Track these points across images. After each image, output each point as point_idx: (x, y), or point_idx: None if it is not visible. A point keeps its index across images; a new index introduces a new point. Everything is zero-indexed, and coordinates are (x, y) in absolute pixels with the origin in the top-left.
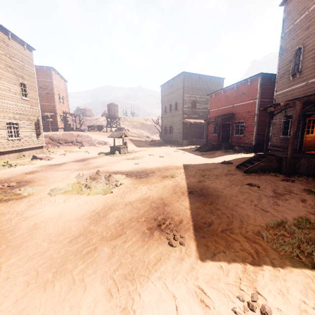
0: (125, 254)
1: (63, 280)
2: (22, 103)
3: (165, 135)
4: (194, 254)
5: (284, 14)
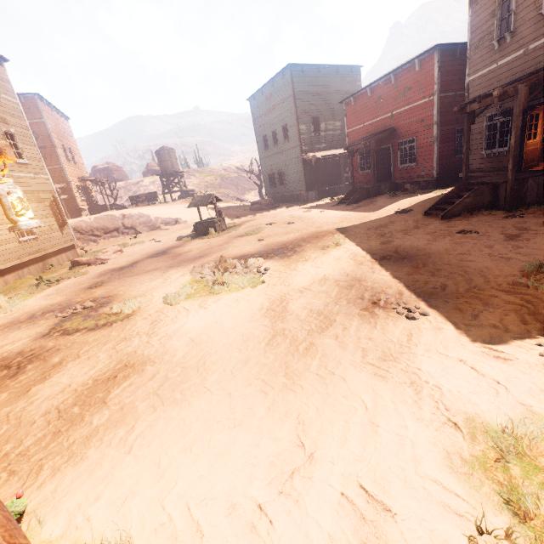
0: (359, 340)
1: (306, 379)
2: (20, 171)
3: (272, 190)
4: (450, 320)
5: None
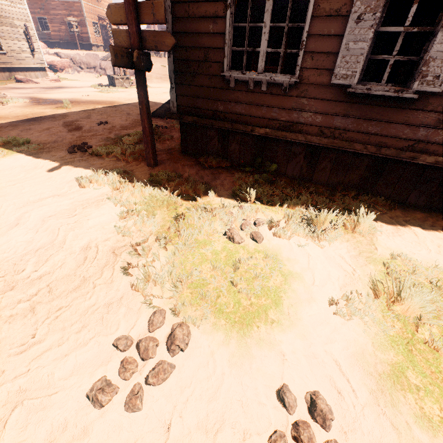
0: None
1: None
2: None
3: None
4: None
5: None
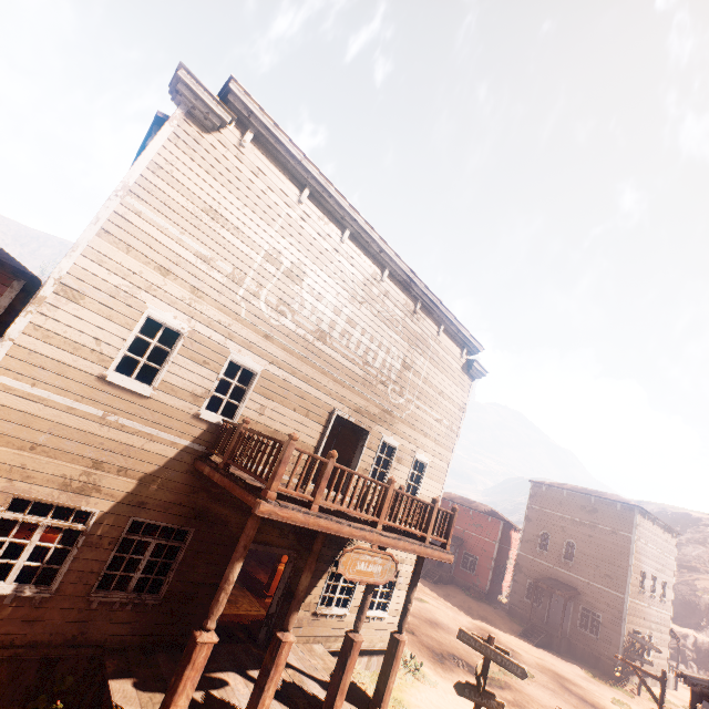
0: None
1: None
2: None
3: None
4: None
5: (532, 490)
